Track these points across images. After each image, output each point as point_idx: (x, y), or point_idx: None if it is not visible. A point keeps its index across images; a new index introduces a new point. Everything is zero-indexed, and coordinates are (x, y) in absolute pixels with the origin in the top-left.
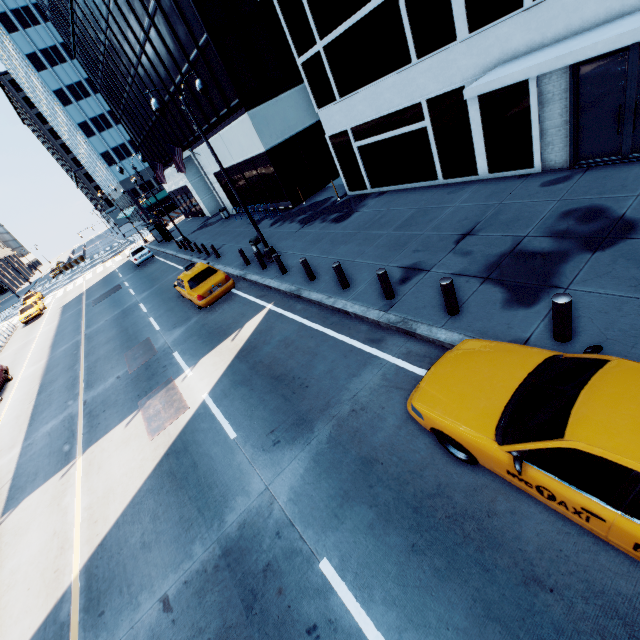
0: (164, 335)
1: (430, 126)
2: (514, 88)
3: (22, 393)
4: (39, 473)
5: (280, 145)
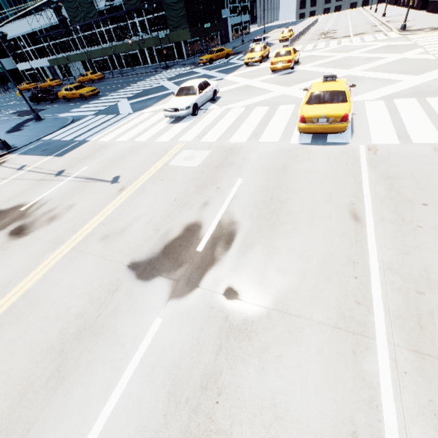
0: None
1: (37, 72)
2: (44, 68)
3: None
4: None
5: (8, 70)
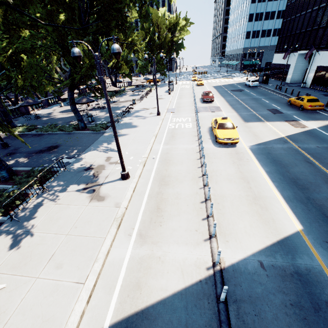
0: (284, 110)
1: None
2: None
3: (221, 103)
4: (251, 120)
5: None
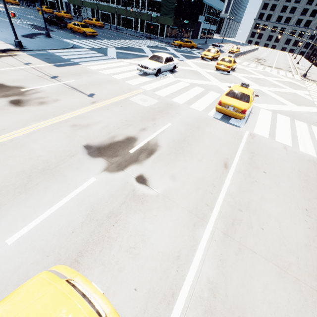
0: None
1: (56, 2)
2: (62, 2)
3: None
4: None
5: None
